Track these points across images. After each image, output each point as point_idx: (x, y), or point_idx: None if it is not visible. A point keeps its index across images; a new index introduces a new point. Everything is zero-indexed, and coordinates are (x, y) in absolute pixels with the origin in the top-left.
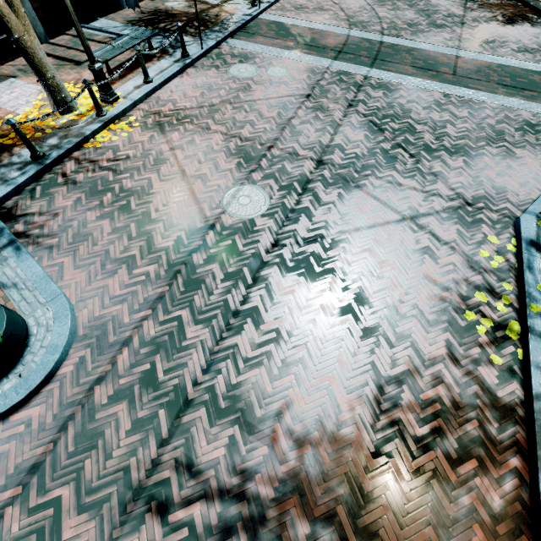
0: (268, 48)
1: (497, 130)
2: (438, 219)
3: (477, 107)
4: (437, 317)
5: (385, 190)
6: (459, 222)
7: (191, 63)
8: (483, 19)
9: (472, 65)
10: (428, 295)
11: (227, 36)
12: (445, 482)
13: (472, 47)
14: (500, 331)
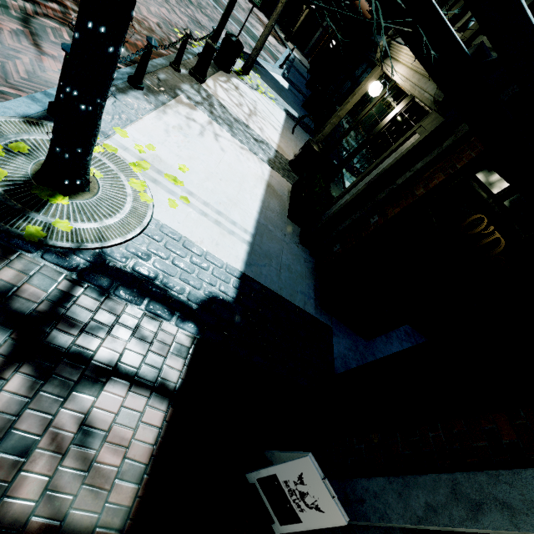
0: None
1: (233, 33)
2: (180, 12)
3: (229, 23)
4: (158, 17)
5: None
6: (191, 21)
7: None
8: (256, 20)
9: (237, 18)
10: (157, 12)
11: None
12: (131, 29)
13: (242, 17)
14: (189, 43)
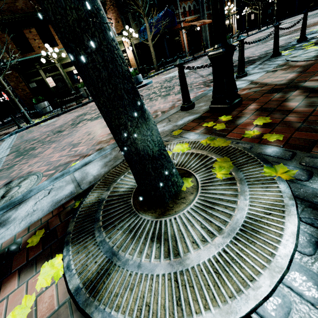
0: (273, 28)
1: None
2: None
3: None
4: None
5: (316, 18)
6: None
7: (249, 36)
8: None
9: None
10: None
11: (259, 32)
12: None
13: None
14: None
